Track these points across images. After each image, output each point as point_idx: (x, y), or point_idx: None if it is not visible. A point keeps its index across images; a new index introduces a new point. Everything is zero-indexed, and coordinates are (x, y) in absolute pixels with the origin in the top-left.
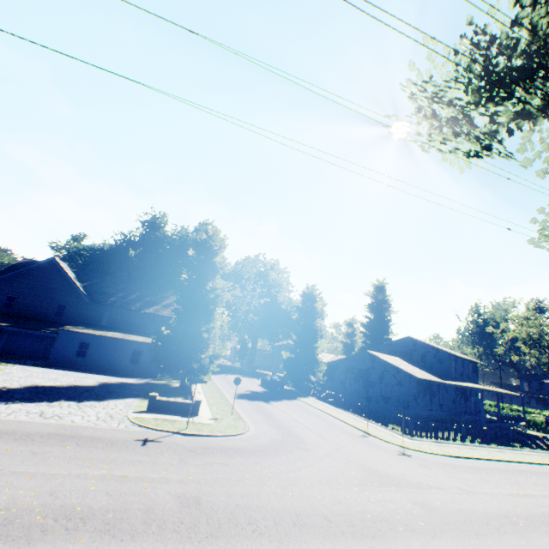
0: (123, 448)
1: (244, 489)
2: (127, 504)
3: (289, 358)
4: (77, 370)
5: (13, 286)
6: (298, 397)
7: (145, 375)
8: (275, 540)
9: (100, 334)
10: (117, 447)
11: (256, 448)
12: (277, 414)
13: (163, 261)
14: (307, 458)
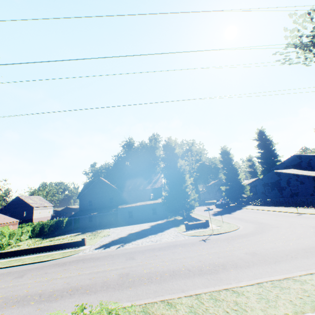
0: (199, 244)
1: (268, 246)
2: (230, 259)
3: (226, 189)
4: (133, 224)
5: (88, 196)
6: (242, 207)
7: (161, 218)
8: (305, 258)
9: (134, 205)
10: (197, 244)
11: (253, 232)
12: (242, 217)
13: (140, 161)
14: (282, 230)
